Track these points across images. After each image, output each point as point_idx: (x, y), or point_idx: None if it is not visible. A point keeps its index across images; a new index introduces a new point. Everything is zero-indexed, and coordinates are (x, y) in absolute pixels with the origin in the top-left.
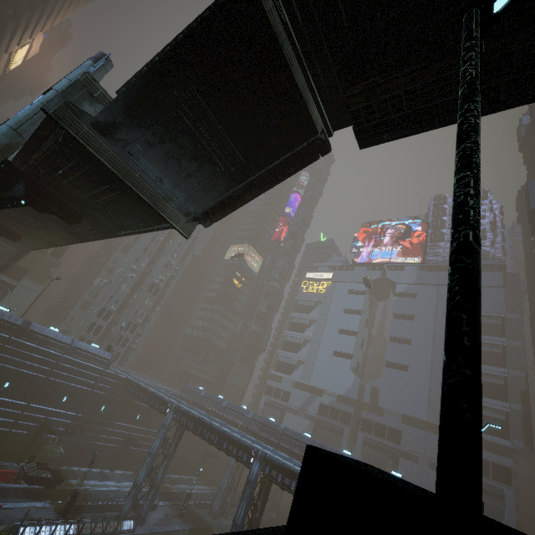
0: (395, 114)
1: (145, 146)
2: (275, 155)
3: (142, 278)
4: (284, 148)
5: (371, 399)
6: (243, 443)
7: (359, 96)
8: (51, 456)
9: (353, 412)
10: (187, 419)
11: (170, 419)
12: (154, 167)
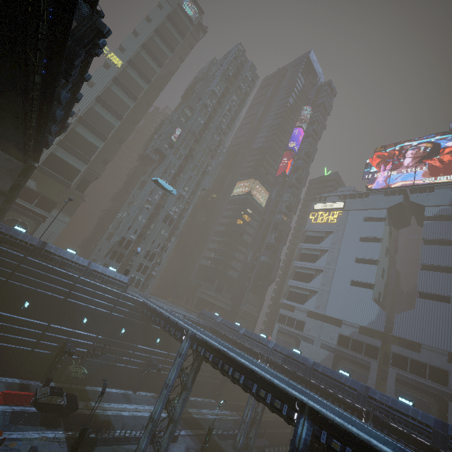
0: None
1: None
2: None
3: (157, 210)
4: None
5: (403, 332)
6: (280, 389)
7: None
8: (75, 375)
9: (380, 346)
10: (205, 349)
11: (186, 347)
12: None
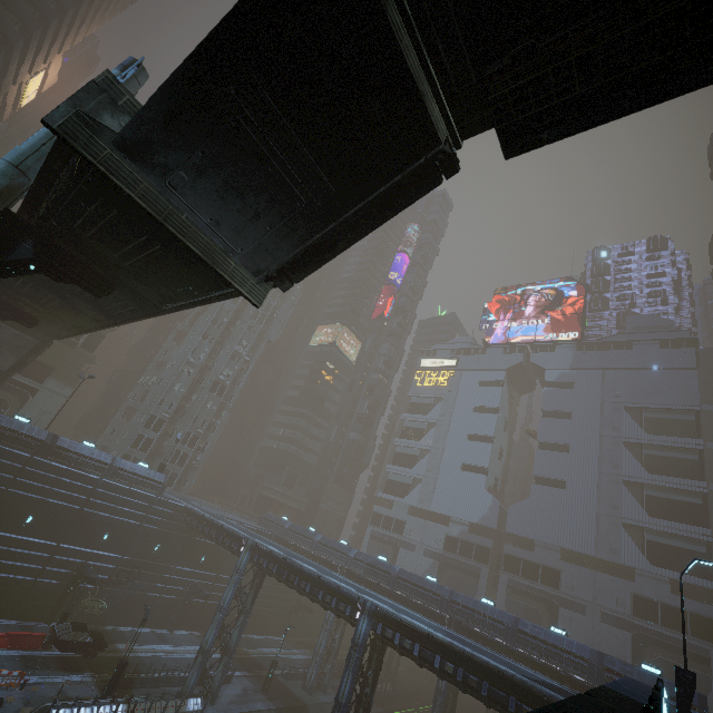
0: (561, 97)
1: (193, 174)
2: (379, 179)
3: (202, 374)
4: (392, 168)
5: (516, 528)
6: (345, 592)
7: (506, 73)
8: (91, 612)
9: (492, 546)
10: (268, 560)
11: (245, 560)
12: (207, 205)
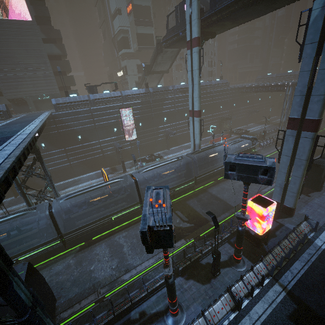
0: None
1: None
2: None
3: None
4: None
5: None
6: None
7: None
8: (226, 128)
9: None
10: None
11: (290, 91)
12: None
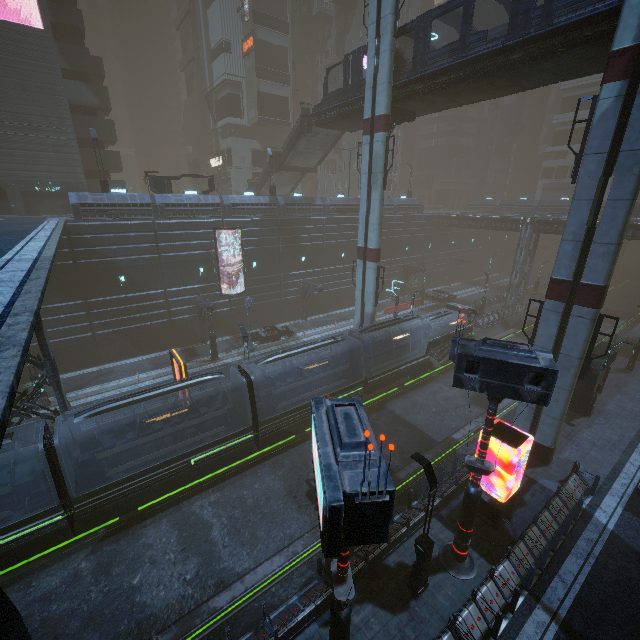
0: None
1: None
2: None
3: None
4: None
5: None
6: None
7: None
8: (413, 287)
9: None
10: (555, 226)
11: (528, 232)
12: None
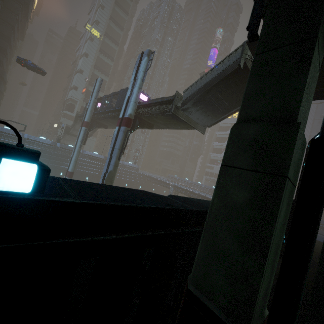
0: None
1: (196, 111)
2: None
3: None
4: None
5: None
6: (208, 197)
7: None
8: None
9: None
10: (180, 189)
11: (172, 190)
12: (197, 116)
